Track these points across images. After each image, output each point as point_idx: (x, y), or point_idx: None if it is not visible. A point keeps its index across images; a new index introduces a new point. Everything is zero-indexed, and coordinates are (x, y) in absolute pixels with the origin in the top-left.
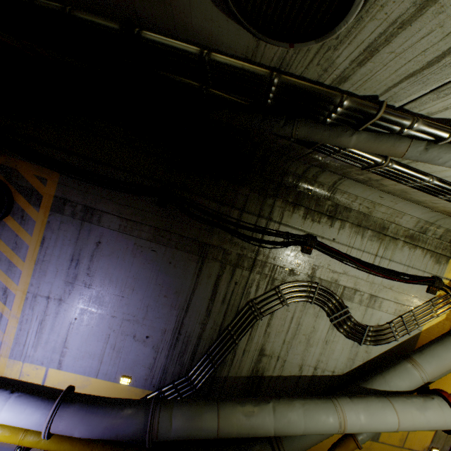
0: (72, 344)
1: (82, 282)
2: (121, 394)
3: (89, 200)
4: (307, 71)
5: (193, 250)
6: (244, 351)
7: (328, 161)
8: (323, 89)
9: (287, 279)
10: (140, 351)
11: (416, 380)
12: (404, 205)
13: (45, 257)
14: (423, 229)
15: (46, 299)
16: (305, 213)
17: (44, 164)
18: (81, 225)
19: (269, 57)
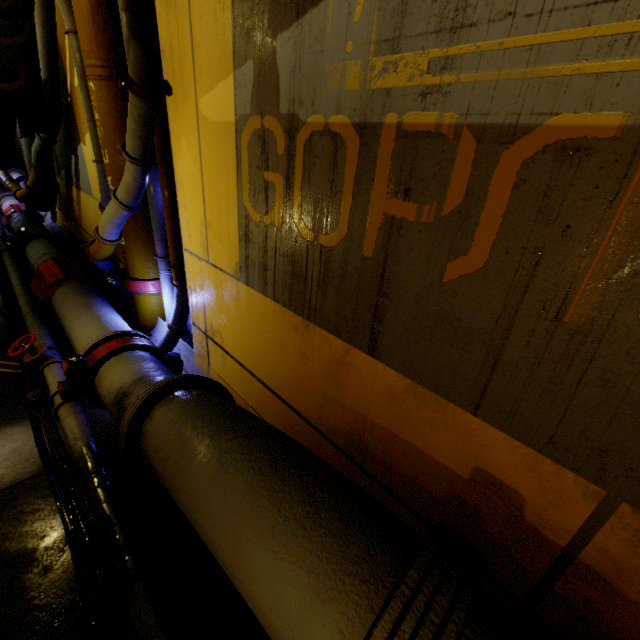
0: None
1: None
2: None
3: None
4: None
5: None
6: None
7: None
8: None
9: None
10: None
11: None
12: None
13: None
14: None
15: None
16: None
17: None
18: None
19: None
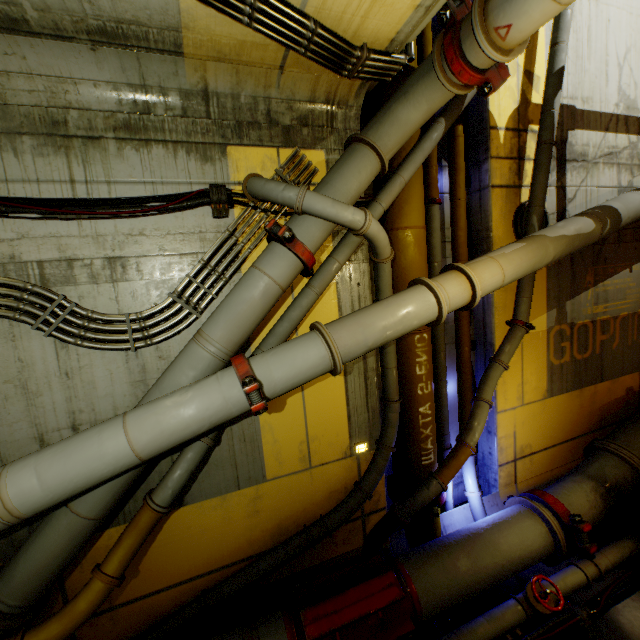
0: None
1: None
2: None
3: None
4: None
5: None
6: None
7: None
8: None
9: None
10: None
11: (201, 360)
12: (41, 55)
13: None
14: (141, 105)
15: None
16: None
17: None
18: None
19: None
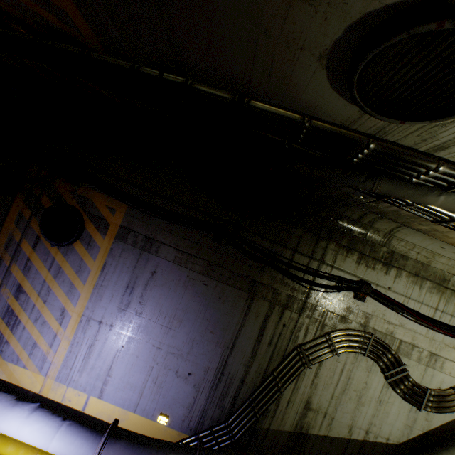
0: (115, 372)
1: (134, 310)
2: (156, 435)
3: (150, 231)
4: (404, 139)
5: (243, 287)
6: (289, 401)
7: (391, 210)
8: (419, 156)
9: (337, 326)
10: (181, 389)
11: None
12: None
13: (103, 282)
14: None
15: (98, 324)
16: (359, 258)
17: (116, 196)
18: (140, 254)
19: (367, 126)
